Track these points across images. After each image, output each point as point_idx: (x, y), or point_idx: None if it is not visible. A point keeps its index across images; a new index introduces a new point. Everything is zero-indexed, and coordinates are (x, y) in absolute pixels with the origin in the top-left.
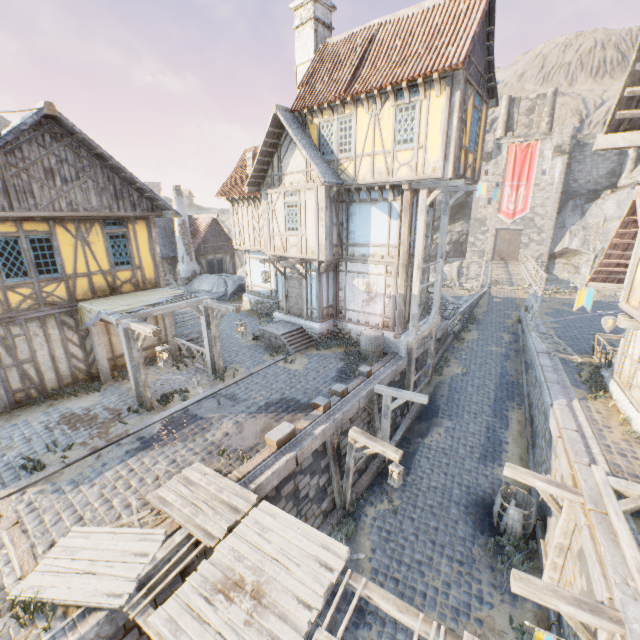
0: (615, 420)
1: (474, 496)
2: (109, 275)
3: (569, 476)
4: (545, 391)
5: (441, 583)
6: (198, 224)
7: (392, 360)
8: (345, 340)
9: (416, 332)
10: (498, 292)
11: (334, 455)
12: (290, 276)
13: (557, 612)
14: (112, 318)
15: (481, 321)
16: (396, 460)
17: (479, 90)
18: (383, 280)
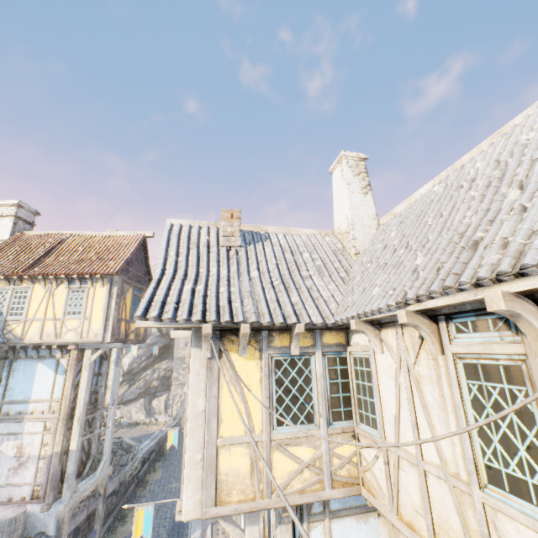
0: None
1: None
2: None
3: None
4: (189, 525)
5: None
6: None
7: None
8: None
9: (72, 495)
10: None
11: None
12: None
13: None
14: None
15: (168, 456)
16: None
17: (139, 285)
18: (40, 438)
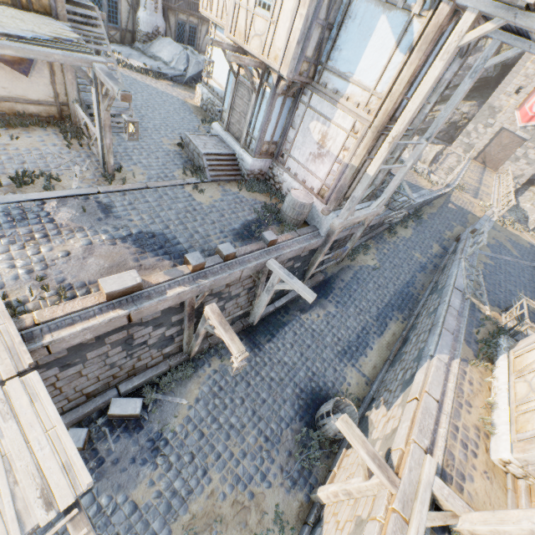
0: (481, 399)
1: (314, 384)
2: None
3: (399, 452)
4: (435, 337)
5: (239, 451)
6: None
7: (307, 235)
8: (274, 189)
9: (347, 217)
10: (458, 199)
11: (191, 314)
12: (242, 81)
13: (317, 518)
14: None
15: (423, 222)
16: (237, 360)
17: None
18: (343, 138)
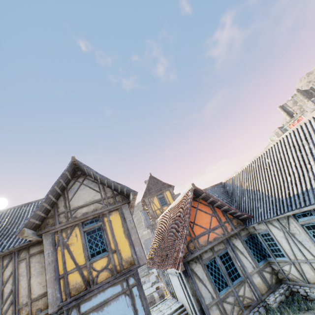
0: None
1: None
2: None
3: None
4: None
5: None
6: None
7: None
8: None
9: None
10: None
11: None
12: None
13: None
14: None
15: None
16: None
17: (158, 193)
18: None
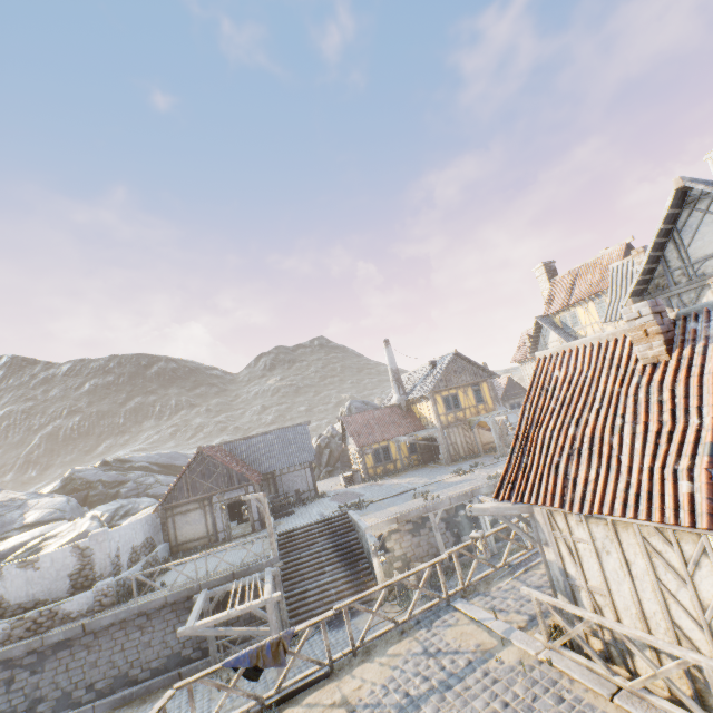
0: None
1: None
2: (475, 407)
3: None
4: None
5: None
6: (499, 382)
7: None
8: None
9: None
10: None
11: None
12: None
13: None
14: (486, 418)
15: None
16: None
17: None
18: None
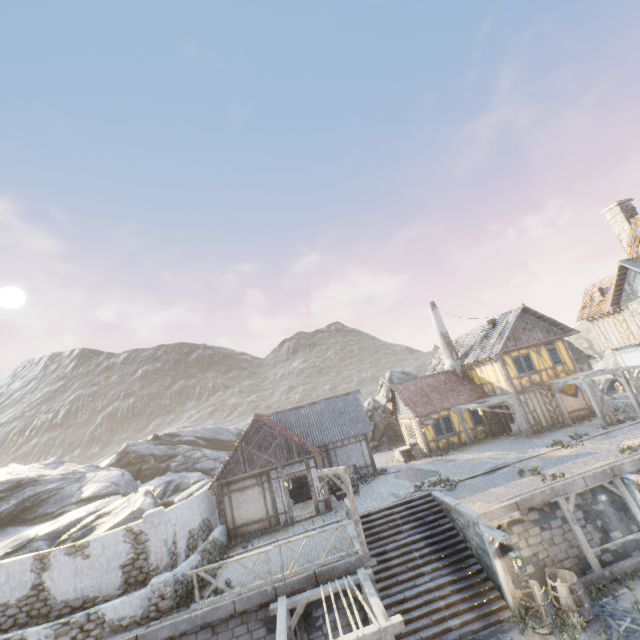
0: None
1: None
2: (552, 369)
3: None
4: None
5: None
6: None
7: None
8: None
9: None
10: None
11: None
12: None
13: None
14: (578, 379)
15: None
16: None
17: None
18: None
